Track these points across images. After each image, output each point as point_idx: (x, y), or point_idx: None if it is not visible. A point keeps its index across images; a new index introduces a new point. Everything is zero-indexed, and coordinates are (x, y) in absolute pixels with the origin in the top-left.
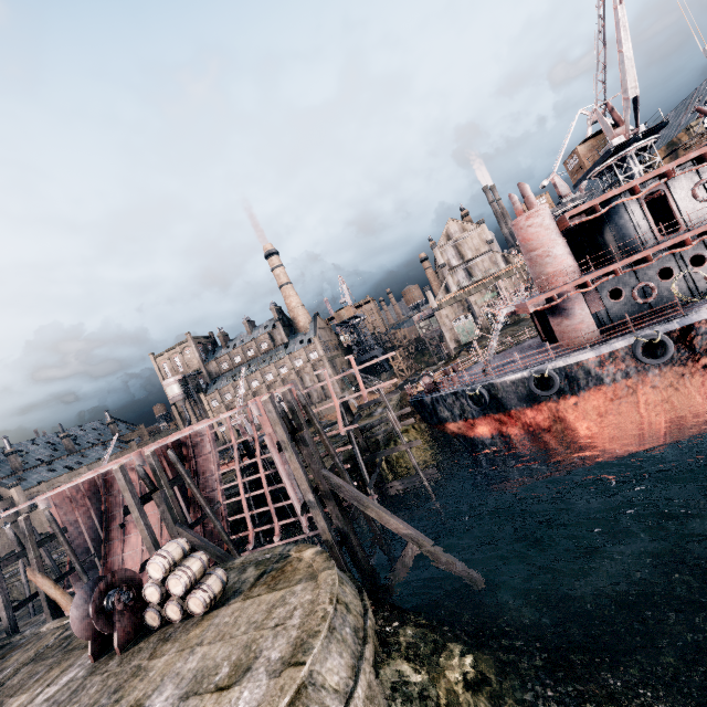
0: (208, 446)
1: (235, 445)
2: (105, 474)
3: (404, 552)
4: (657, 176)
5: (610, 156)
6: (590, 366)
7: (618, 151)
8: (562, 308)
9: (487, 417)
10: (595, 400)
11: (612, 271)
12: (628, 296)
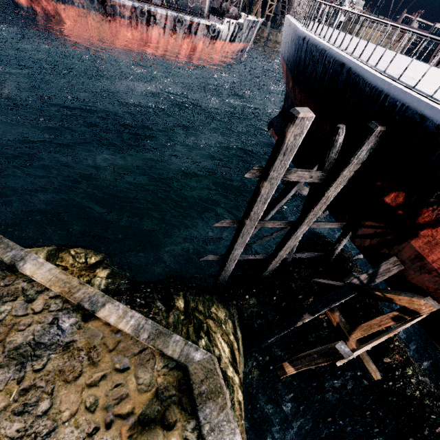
0: None
1: None
2: None
3: None
4: None
5: None
6: None
7: None
8: None
9: None
10: (72, 12)
11: None
12: None
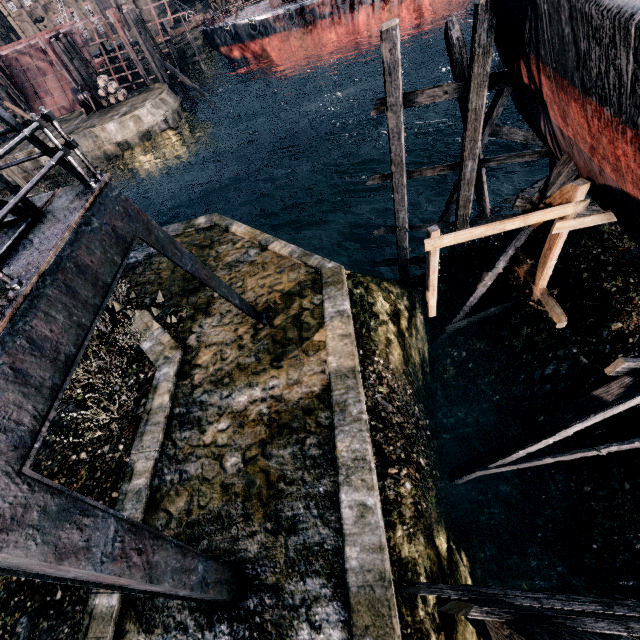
0: (80, 43)
1: (100, 44)
2: (1, 56)
3: (194, 95)
4: None
5: None
6: (271, 22)
7: None
8: None
9: (236, 45)
10: (276, 42)
11: None
12: None
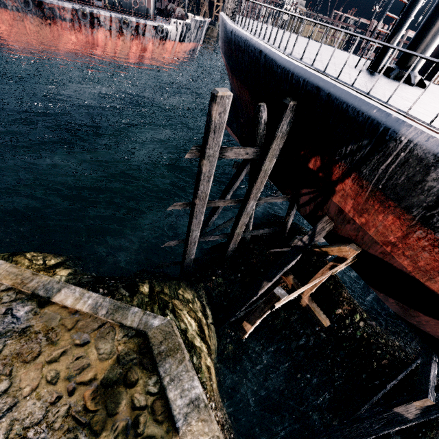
0: None
1: None
2: None
3: None
4: None
5: None
6: None
7: None
8: None
9: None
10: (6, 16)
11: None
12: None
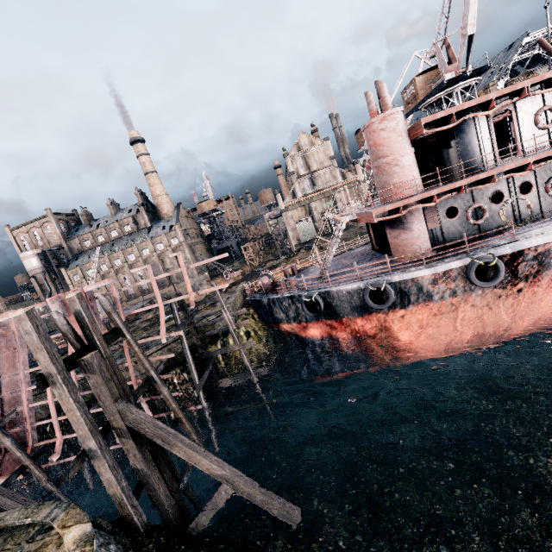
0: (14, 341)
1: None
2: None
3: (217, 494)
4: (510, 94)
5: (440, 90)
6: (424, 283)
7: (447, 87)
8: (402, 221)
9: (320, 321)
10: (421, 314)
11: (456, 188)
12: (462, 216)
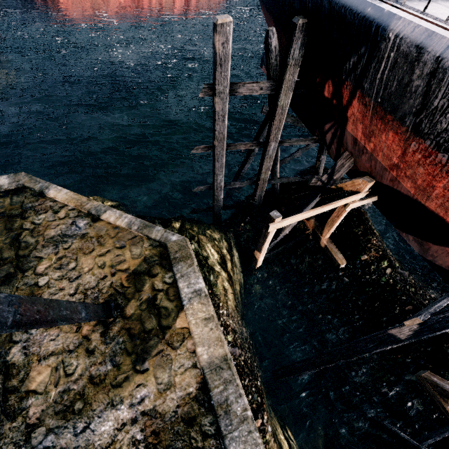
0: None
1: None
2: None
3: None
4: None
5: None
6: None
7: None
8: None
9: None
10: None
11: None
12: None
